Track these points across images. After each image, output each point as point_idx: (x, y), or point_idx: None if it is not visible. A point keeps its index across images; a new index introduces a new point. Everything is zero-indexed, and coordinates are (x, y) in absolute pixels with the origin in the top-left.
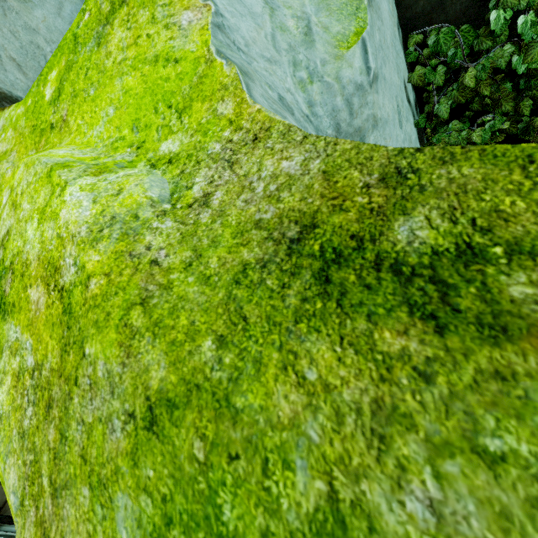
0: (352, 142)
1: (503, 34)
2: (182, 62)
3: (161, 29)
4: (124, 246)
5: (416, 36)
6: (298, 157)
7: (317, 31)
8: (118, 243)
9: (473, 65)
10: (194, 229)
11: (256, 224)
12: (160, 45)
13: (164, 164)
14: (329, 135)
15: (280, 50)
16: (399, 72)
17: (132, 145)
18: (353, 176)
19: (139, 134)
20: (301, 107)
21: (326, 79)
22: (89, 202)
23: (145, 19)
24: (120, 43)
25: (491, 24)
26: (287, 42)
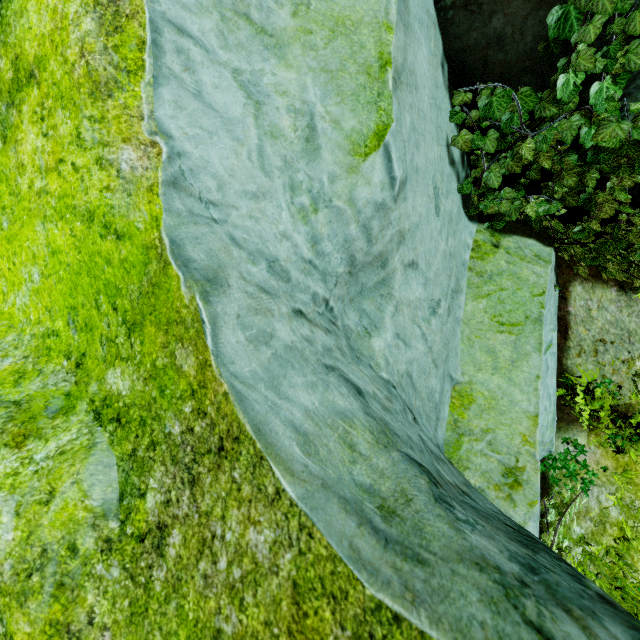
0: (329, 546)
1: (572, 101)
2: (126, 243)
3: (92, 164)
4: (61, 613)
5: (463, 94)
6: (268, 530)
7: (324, 128)
8: (53, 605)
9: (532, 135)
10: (146, 600)
11: (216, 637)
12: (93, 195)
13: (111, 420)
14: (341, 274)
15: (271, 170)
16: (440, 135)
17: (69, 356)
18: (325, 616)
19: (78, 336)
20: (301, 251)
21: (336, 203)
22: (11, 514)
23: (67, 133)
24: (35, 156)
25: (557, 92)
26: (280, 155)
